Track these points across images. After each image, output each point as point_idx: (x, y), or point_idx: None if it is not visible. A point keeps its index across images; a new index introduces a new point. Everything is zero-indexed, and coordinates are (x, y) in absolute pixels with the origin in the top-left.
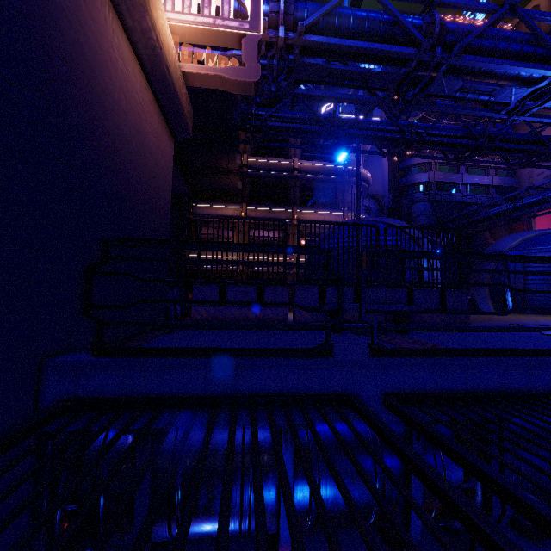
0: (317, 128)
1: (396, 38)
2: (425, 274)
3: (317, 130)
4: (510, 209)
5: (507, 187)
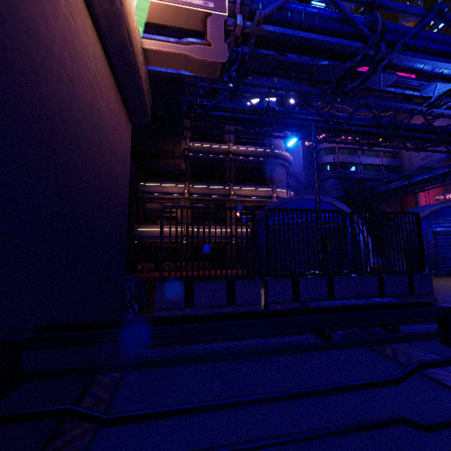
0: (255, 117)
1: (343, 33)
2: (361, 246)
3: (254, 119)
4: (406, 185)
5: (393, 166)
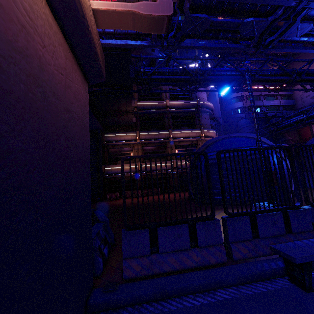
0: (186, 77)
1: None
2: (285, 172)
3: (186, 78)
4: (305, 118)
5: (289, 105)
